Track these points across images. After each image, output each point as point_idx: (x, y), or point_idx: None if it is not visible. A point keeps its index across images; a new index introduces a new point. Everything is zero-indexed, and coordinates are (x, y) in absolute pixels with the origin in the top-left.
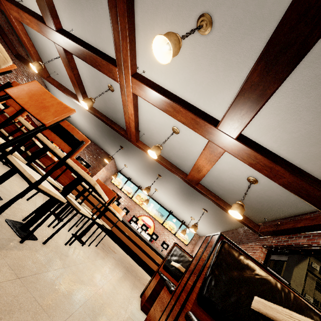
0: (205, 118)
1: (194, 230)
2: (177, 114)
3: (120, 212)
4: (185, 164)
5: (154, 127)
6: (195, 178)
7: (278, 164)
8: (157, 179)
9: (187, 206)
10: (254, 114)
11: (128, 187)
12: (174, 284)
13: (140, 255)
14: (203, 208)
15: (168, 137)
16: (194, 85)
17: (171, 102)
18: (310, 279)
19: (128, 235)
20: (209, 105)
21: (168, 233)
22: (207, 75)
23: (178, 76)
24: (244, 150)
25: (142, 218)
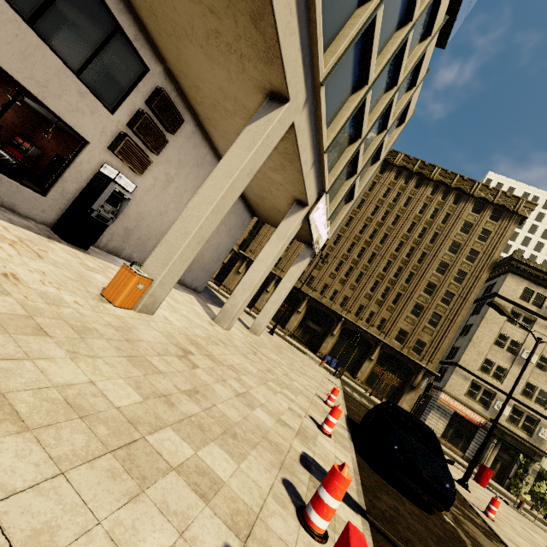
0: None
1: None
2: None
3: None
4: None
5: None
6: None
7: None
8: None
9: None
10: None
11: None
12: None
13: None
14: None
15: None
16: None
17: None
18: (541, 328)
19: None
20: None
21: None
22: None
23: None
24: None
25: None
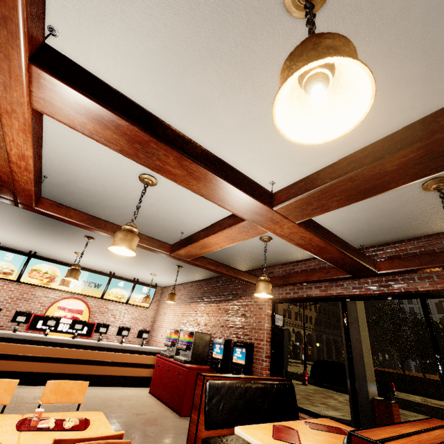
0: (255, 193)
1: (174, 301)
2: (193, 181)
3: (75, 389)
4: (158, 224)
5: (83, 168)
6: (193, 253)
7: (333, 244)
8: (83, 242)
9: (147, 266)
10: (349, 203)
11: (0, 263)
12: (230, 439)
13: (88, 372)
14: (177, 265)
15: (140, 200)
16: (223, 113)
17: (186, 160)
18: None
19: (50, 357)
20: (242, 154)
21: (115, 306)
22: (261, 104)
23: (183, 85)
24: (300, 233)
25: (60, 305)
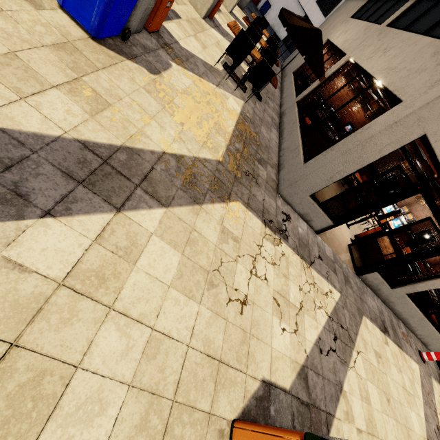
0: None
1: None
2: None
3: None
4: None
5: None
6: None
7: None
8: None
9: None
10: None
11: None
12: None
13: None
14: None
15: None
16: None
17: None
18: None
19: None
20: None
21: None
22: None
23: None
24: None
25: None
